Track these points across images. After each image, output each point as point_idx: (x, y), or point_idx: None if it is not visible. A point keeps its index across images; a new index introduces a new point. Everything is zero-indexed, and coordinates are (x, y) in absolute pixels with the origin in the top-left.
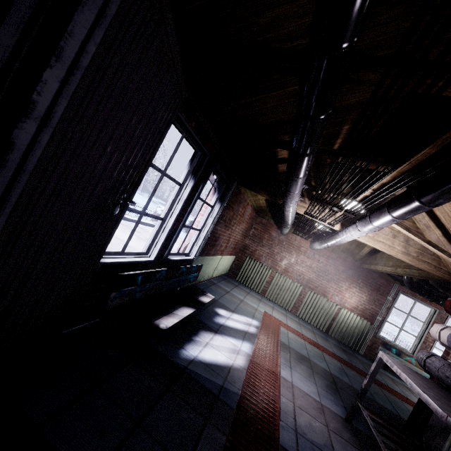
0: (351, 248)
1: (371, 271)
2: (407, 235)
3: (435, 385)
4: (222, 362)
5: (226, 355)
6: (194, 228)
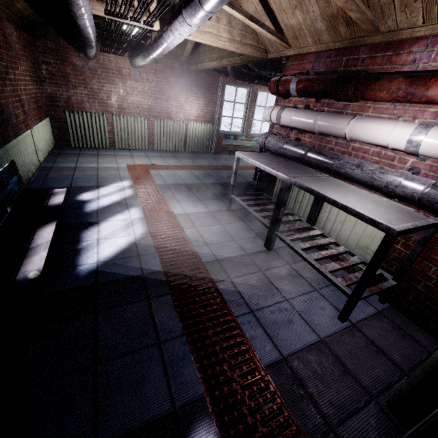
0: (174, 49)
1: (199, 72)
2: (232, 13)
3: (271, 156)
4: (125, 245)
5: (124, 235)
6: None
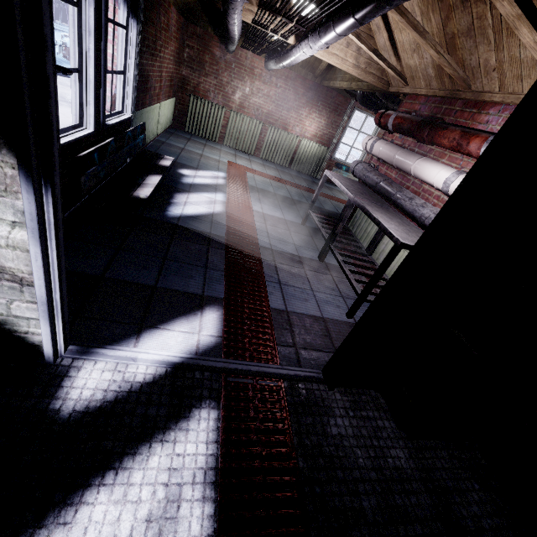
0: (312, 60)
1: (331, 89)
2: (358, 43)
3: (358, 184)
4: (204, 213)
5: (206, 207)
6: (116, 72)
